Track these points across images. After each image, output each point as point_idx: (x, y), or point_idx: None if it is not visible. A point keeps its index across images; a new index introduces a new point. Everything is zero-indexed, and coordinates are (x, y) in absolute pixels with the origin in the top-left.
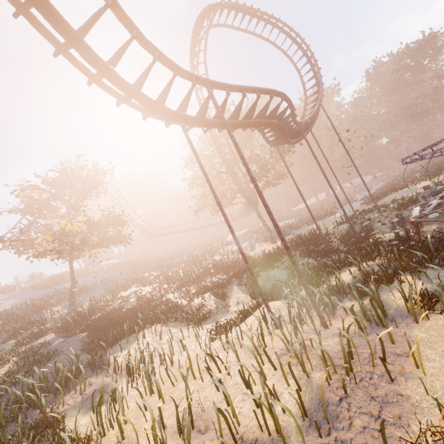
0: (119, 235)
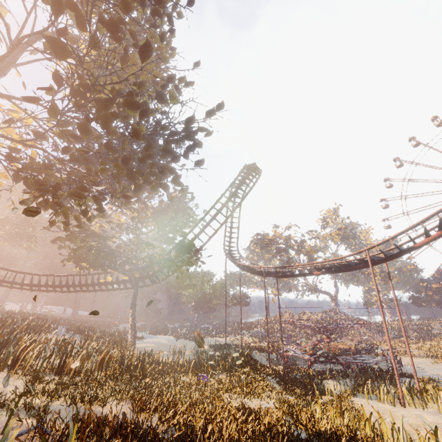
0: None
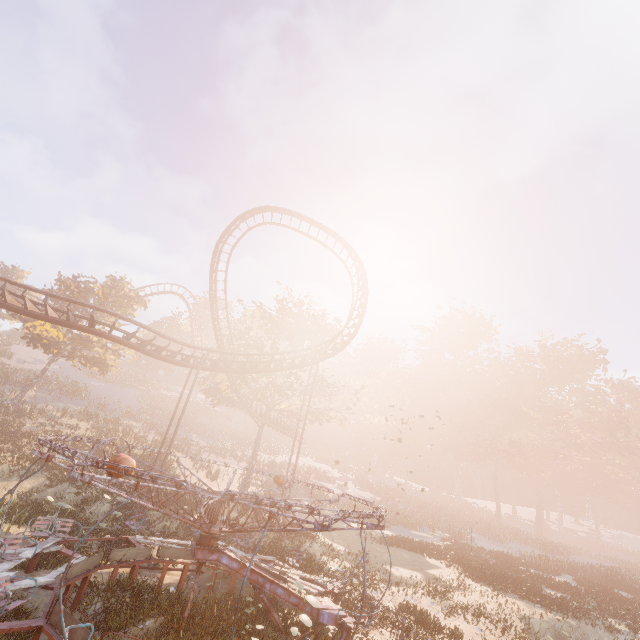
0: (104, 362)
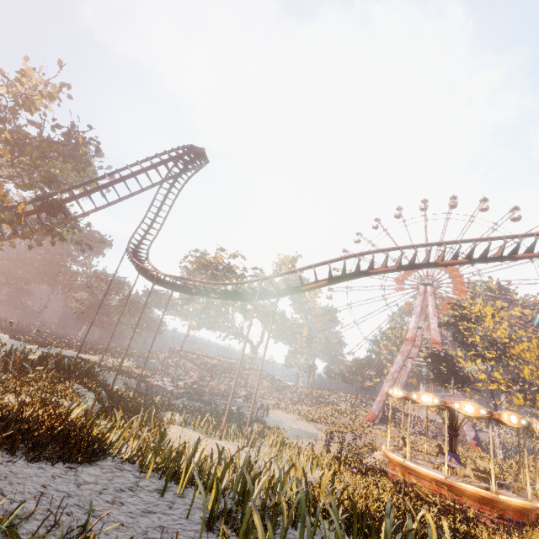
0: None
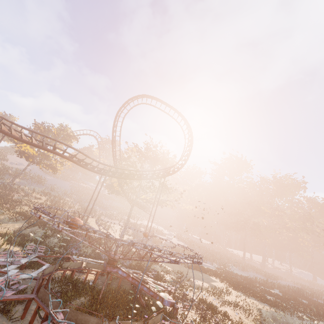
0: (55, 167)
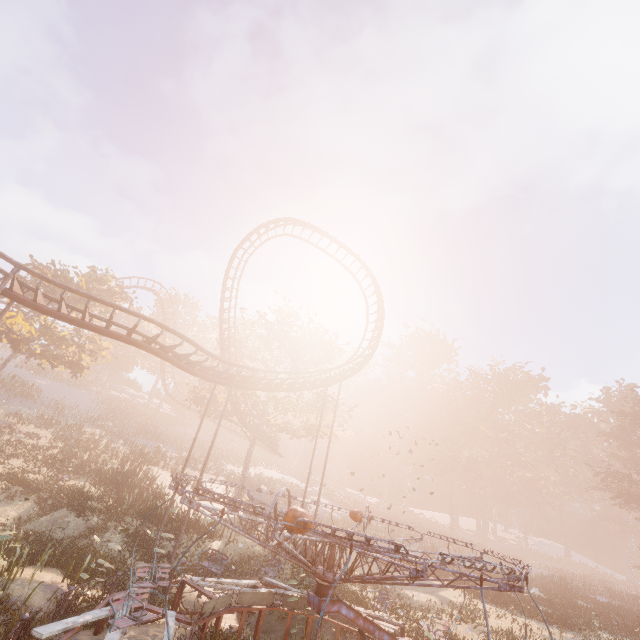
0: (78, 363)
